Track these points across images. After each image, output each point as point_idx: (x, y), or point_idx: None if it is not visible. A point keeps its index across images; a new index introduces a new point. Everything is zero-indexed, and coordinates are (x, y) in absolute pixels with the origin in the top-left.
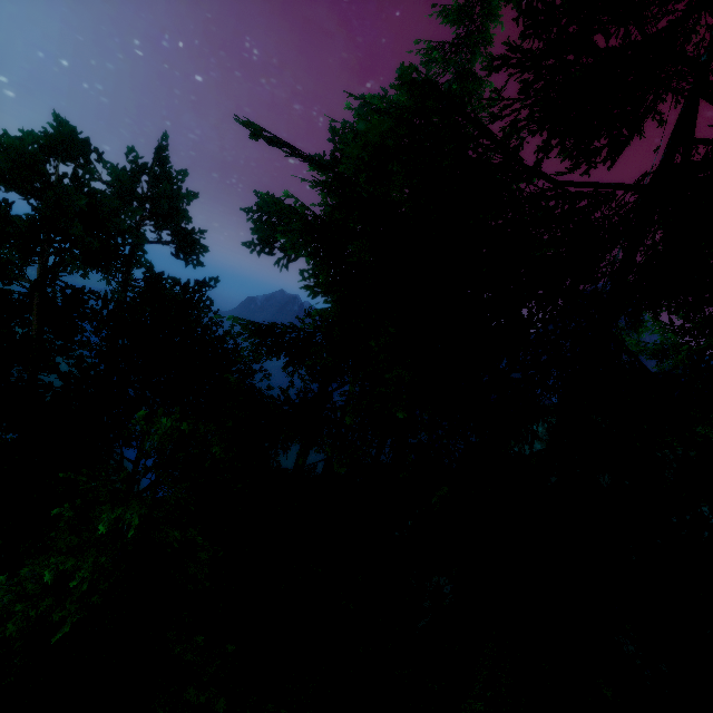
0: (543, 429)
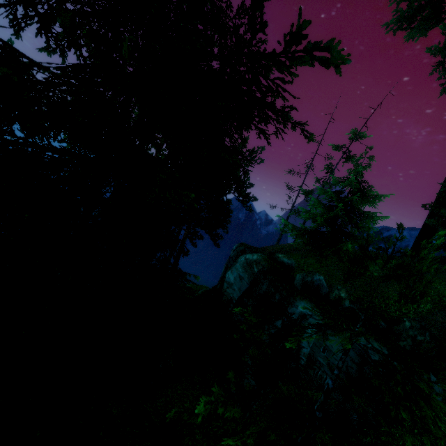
0: (244, 259)
